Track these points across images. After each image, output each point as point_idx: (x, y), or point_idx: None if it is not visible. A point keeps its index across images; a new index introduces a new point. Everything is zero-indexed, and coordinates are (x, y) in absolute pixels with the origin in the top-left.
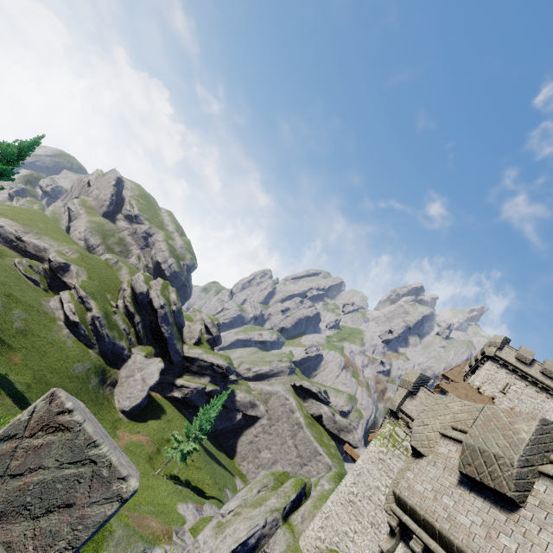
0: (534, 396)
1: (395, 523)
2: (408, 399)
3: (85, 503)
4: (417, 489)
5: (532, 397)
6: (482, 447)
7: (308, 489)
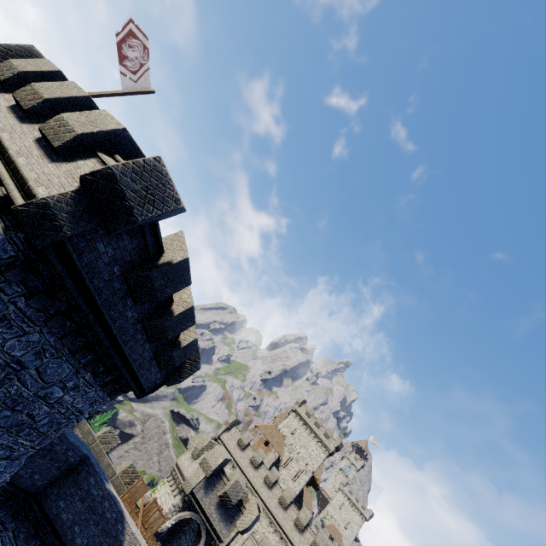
0: (307, 437)
1: (172, 469)
2: (225, 432)
3: (114, 443)
4: (182, 460)
5: (305, 438)
6: (197, 447)
7: (155, 483)
